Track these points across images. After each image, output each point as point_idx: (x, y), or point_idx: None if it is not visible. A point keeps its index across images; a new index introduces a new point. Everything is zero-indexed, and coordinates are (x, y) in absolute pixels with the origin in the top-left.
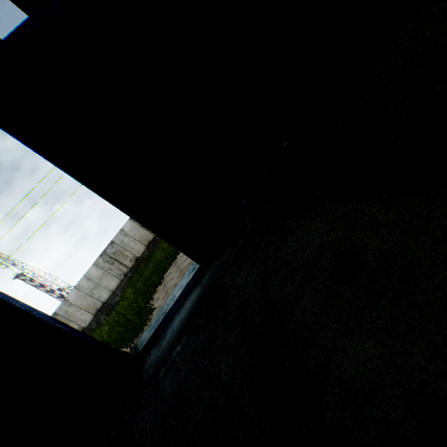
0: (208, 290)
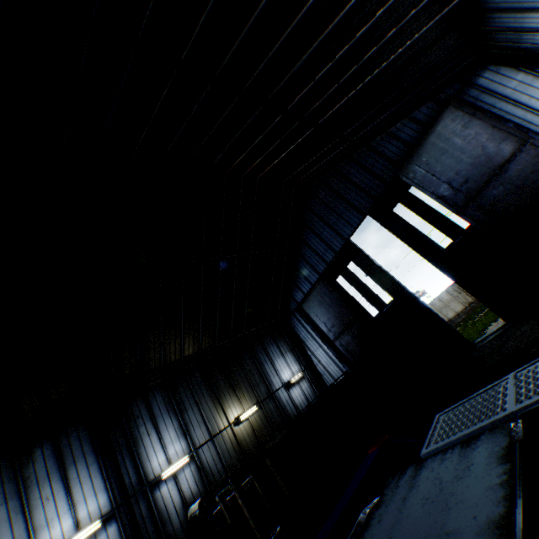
0: (502, 331)
